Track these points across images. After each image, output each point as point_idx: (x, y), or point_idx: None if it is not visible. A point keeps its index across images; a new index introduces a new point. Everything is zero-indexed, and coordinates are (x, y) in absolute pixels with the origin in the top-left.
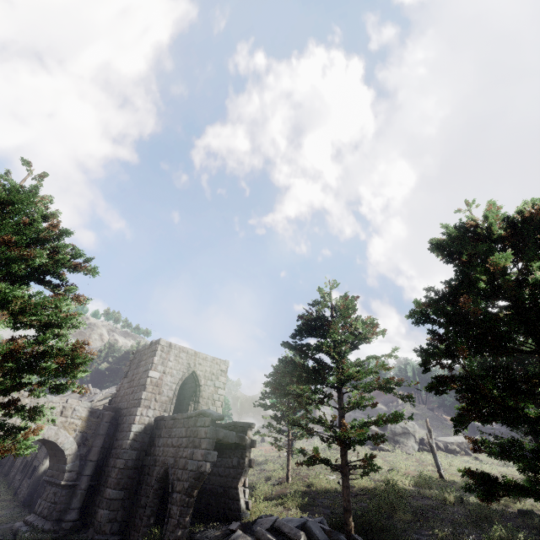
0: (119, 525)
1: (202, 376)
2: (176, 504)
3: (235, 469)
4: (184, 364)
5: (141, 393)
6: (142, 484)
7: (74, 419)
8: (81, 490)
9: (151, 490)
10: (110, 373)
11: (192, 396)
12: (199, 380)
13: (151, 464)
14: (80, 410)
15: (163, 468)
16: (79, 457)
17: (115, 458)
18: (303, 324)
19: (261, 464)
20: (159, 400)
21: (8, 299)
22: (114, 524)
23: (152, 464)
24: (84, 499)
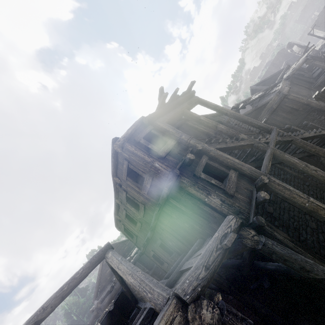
0: None
1: None
2: None
3: None
4: None
5: None
6: None
7: None
8: None
9: None
10: None
11: None
12: None
13: None
14: None
15: None
16: None
17: None
18: None
19: None
20: None
21: None
22: None
23: None
24: None
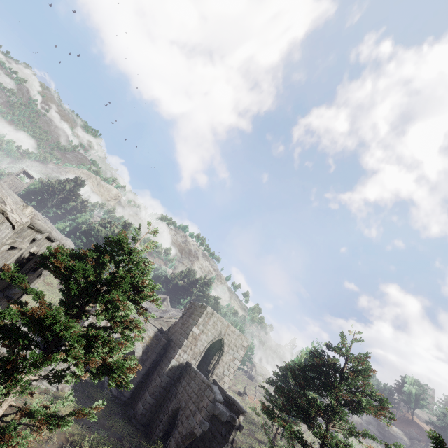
0: (145, 420)
1: (227, 344)
2: (175, 439)
3: (222, 437)
4: (217, 331)
5: (184, 340)
6: (164, 403)
7: (146, 335)
8: (136, 381)
9: (167, 414)
10: (183, 289)
11: (219, 349)
12: (224, 347)
13: (173, 394)
14: (150, 331)
15: (177, 405)
16: (141, 360)
17: (157, 374)
18: (309, 365)
19: (255, 425)
20: (193, 350)
21: (115, 315)
22: (143, 418)
23: (174, 394)
24: (136, 387)
